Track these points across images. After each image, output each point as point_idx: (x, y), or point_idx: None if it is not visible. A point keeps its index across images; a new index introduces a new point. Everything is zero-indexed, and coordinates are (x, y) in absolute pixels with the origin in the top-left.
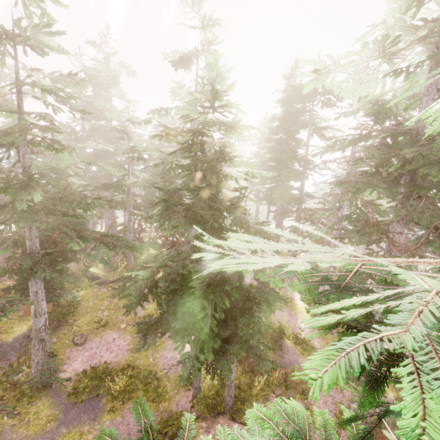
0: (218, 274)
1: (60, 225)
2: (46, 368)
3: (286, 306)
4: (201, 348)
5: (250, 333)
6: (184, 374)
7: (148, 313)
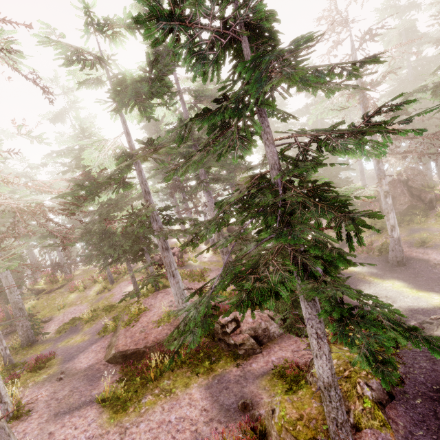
0: (114, 205)
1: (14, 222)
2: (30, 328)
3: (195, 252)
4: (124, 252)
5: (146, 233)
6: (115, 256)
7: (96, 291)
